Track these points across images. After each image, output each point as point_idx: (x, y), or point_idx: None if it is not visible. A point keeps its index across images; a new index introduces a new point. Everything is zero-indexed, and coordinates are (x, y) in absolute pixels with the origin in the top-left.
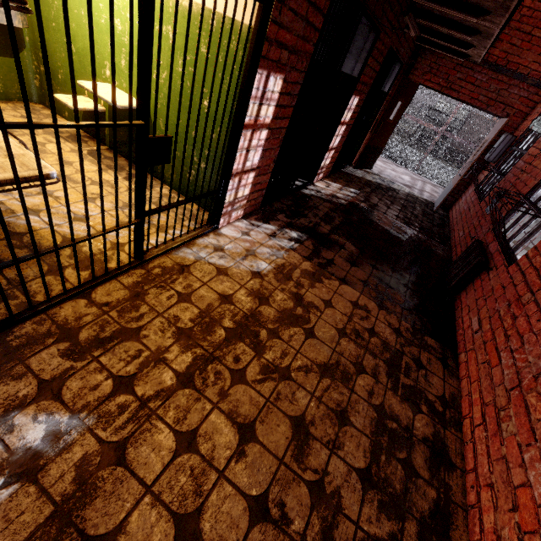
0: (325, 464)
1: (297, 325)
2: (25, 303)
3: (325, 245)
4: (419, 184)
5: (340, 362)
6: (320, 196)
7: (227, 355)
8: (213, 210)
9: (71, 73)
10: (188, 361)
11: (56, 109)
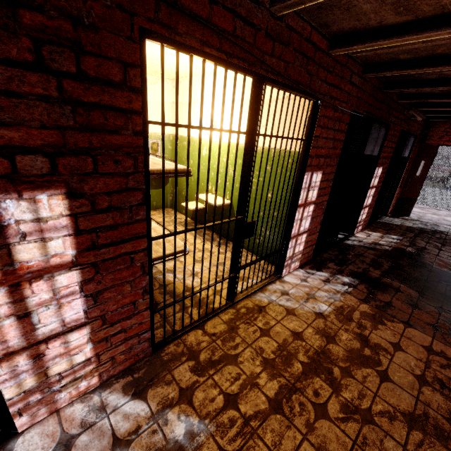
0: None
1: (369, 366)
2: (169, 330)
3: (379, 288)
4: None
5: (428, 414)
6: (363, 245)
7: (307, 388)
8: (277, 263)
9: (215, 201)
10: (275, 388)
11: (178, 210)
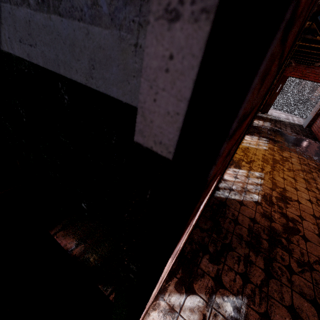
0: (316, 186)
1: (287, 161)
2: None
3: (276, 142)
4: (290, 117)
5: (305, 169)
6: (260, 126)
7: (277, 166)
8: None
9: None
10: (270, 166)
11: None
